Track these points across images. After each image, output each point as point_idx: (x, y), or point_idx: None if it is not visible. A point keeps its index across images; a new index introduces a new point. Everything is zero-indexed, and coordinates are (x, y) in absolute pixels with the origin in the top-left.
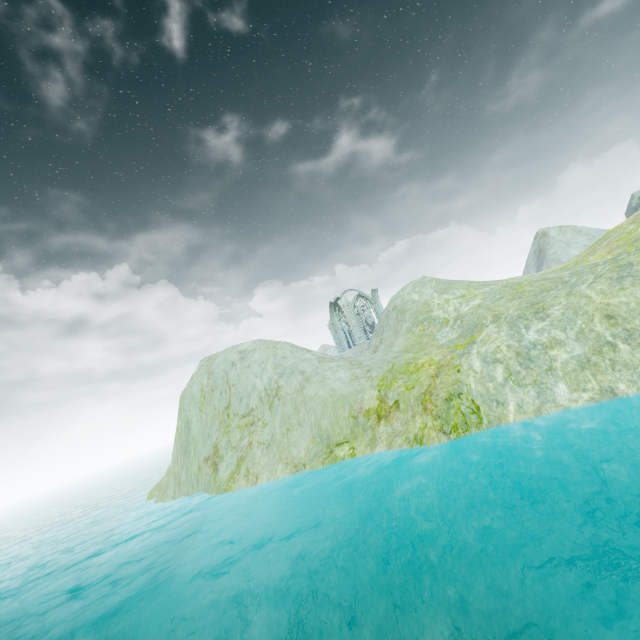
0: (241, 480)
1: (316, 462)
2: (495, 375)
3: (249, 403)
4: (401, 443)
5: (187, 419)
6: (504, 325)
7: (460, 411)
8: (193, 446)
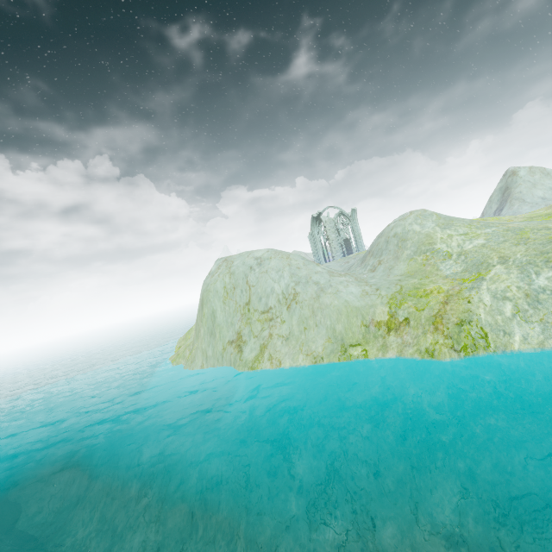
0: (266, 362)
1: (333, 357)
2: (504, 310)
3: (268, 302)
4: (412, 353)
5: (212, 309)
6: (514, 268)
7: (470, 335)
8: (218, 330)
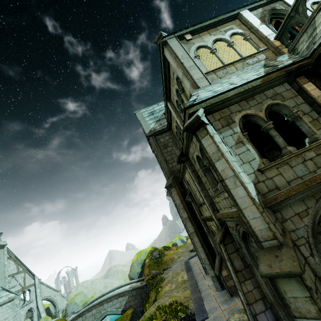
0: None
1: None
2: None
3: (100, 290)
4: None
5: None
6: None
7: None
8: None
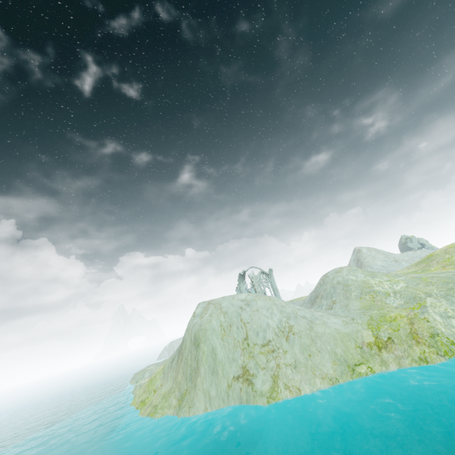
0: (284, 391)
1: (345, 376)
2: (453, 324)
3: (266, 336)
4: (410, 362)
5: (212, 346)
6: (440, 298)
7: (443, 343)
8: (221, 367)
